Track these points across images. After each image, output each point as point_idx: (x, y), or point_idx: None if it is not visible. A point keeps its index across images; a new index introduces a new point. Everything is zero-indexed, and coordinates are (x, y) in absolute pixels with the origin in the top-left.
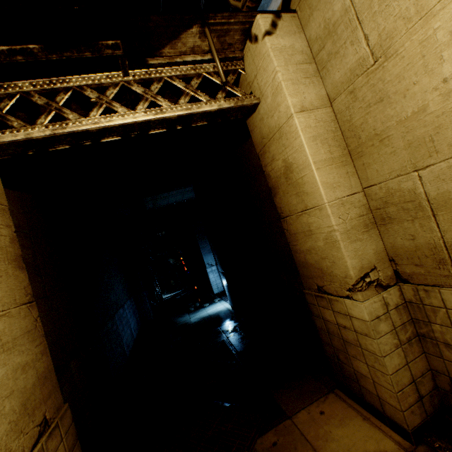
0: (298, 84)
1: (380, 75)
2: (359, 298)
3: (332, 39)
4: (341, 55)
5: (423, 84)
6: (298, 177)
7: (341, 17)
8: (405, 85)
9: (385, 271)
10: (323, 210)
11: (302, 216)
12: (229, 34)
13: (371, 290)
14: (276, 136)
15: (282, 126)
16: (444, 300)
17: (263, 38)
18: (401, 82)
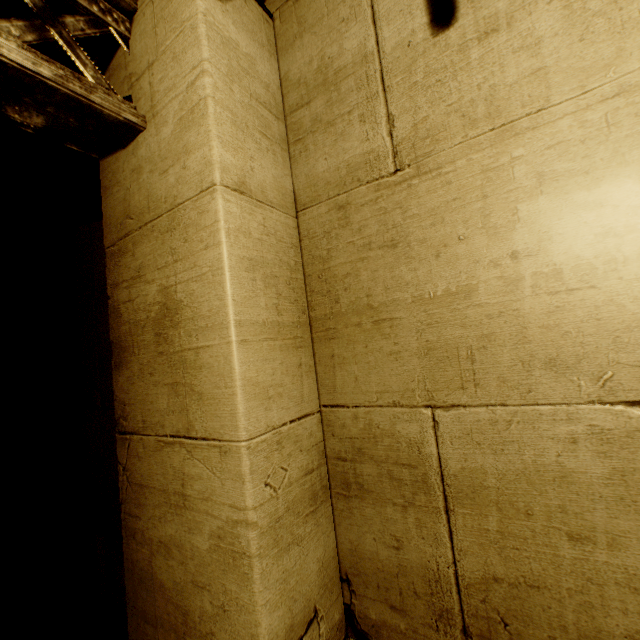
0: (246, 133)
1: (401, 198)
2: None
3: (329, 97)
4: (338, 131)
5: (475, 246)
6: (189, 345)
7: (354, 64)
8: (444, 235)
9: (332, 613)
10: (230, 457)
11: (173, 448)
12: None
13: None
14: (161, 223)
15: (183, 205)
16: None
17: None
18: (437, 227)
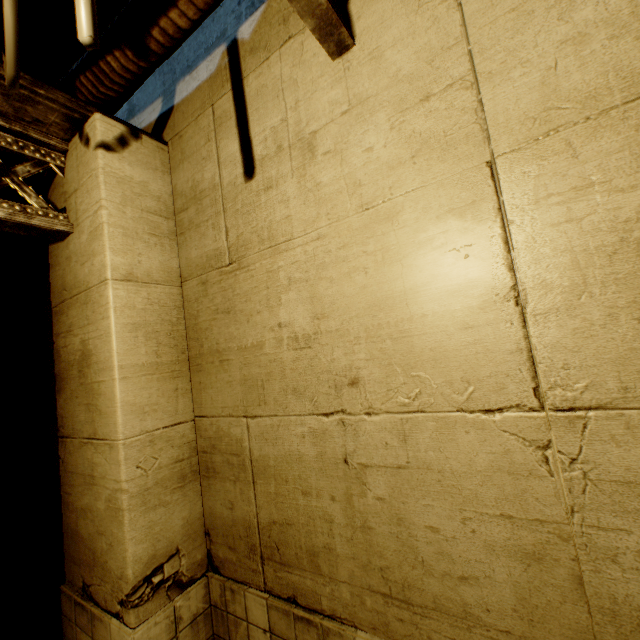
0: (135, 238)
1: (232, 282)
2: (131, 621)
3: (197, 207)
4: (202, 232)
5: (264, 317)
6: (95, 379)
7: (209, 189)
8: (251, 309)
9: (195, 554)
10: (114, 450)
11: (88, 446)
12: (37, 106)
13: (160, 598)
14: (82, 297)
15: (92, 288)
16: (248, 608)
17: (96, 148)
18: (248, 303)
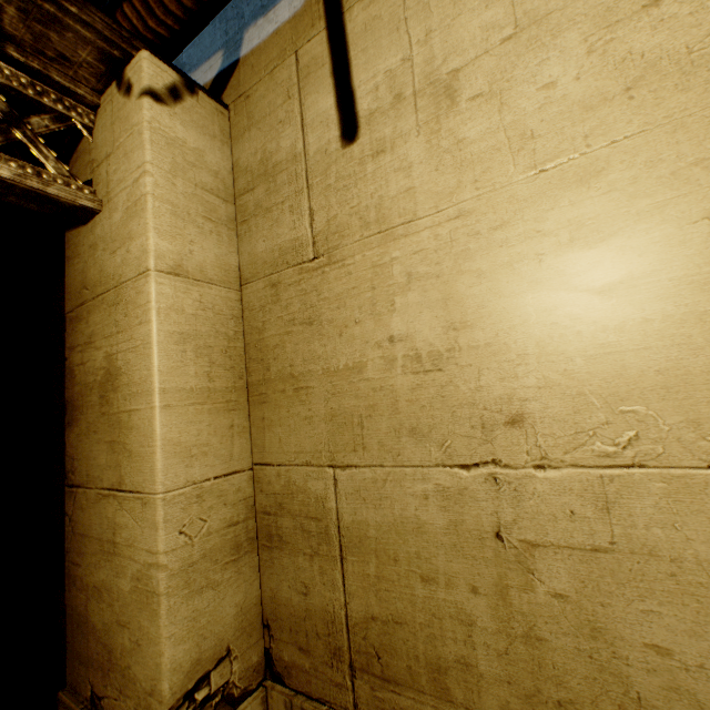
0: (187, 220)
1: (317, 282)
2: None
3: (268, 186)
4: (274, 218)
5: (367, 329)
6: (124, 407)
7: (287, 161)
8: (345, 318)
9: (250, 655)
10: (149, 507)
11: (109, 500)
12: (64, 34)
13: None
14: (110, 297)
15: (126, 283)
16: None
17: (141, 95)
18: (341, 310)
